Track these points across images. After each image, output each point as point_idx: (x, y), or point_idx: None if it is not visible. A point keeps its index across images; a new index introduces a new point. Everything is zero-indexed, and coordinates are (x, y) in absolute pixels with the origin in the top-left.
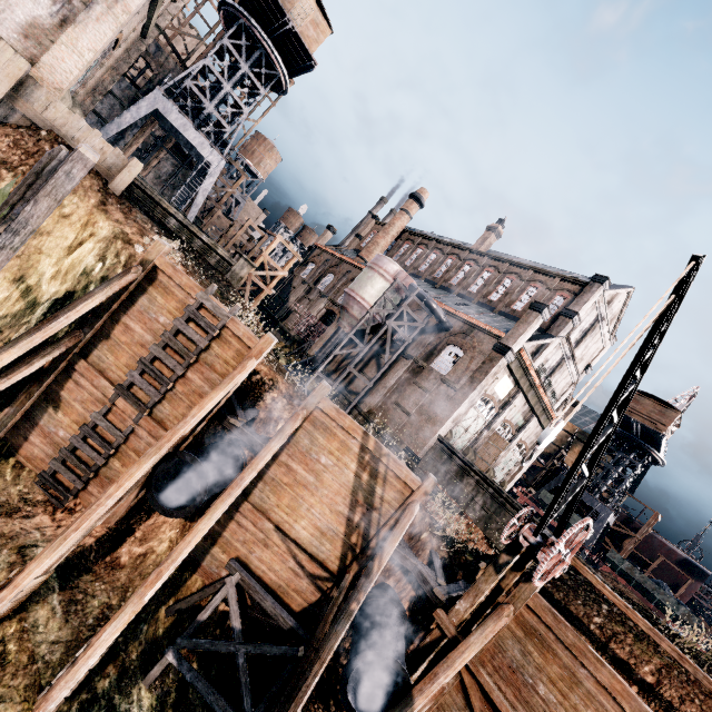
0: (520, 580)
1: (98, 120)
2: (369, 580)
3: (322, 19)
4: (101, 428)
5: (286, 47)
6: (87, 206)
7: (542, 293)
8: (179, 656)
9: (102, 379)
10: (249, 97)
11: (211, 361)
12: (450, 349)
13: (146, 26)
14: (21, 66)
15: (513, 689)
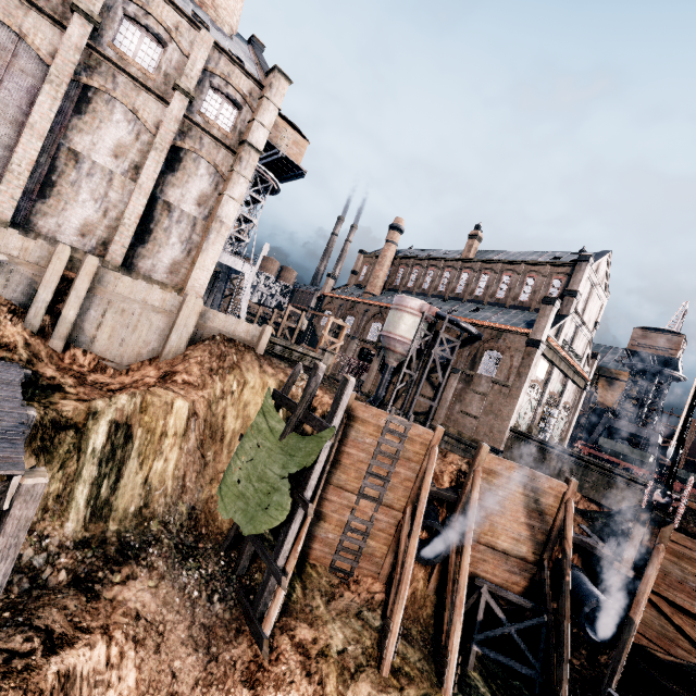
0: None
1: None
2: (568, 559)
3: (299, 137)
4: (354, 524)
5: (275, 165)
6: (257, 374)
7: (540, 281)
8: (480, 646)
9: (345, 492)
10: (248, 206)
11: (408, 455)
12: (488, 354)
13: None
14: (200, 304)
15: (685, 593)
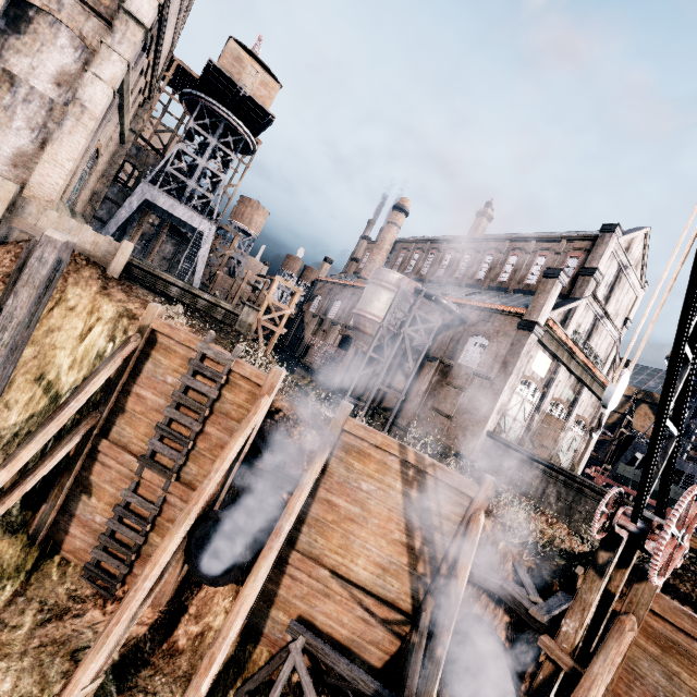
0: (629, 577)
1: (101, 225)
2: (450, 615)
3: (269, 78)
4: (134, 505)
5: (244, 112)
6: (89, 294)
7: (552, 259)
8: None
9: (126, 454)
10: (224, 165)
11: (226, 409)
12: (473, 341)
13: (121, 132)
14: (10, 188)
15: None
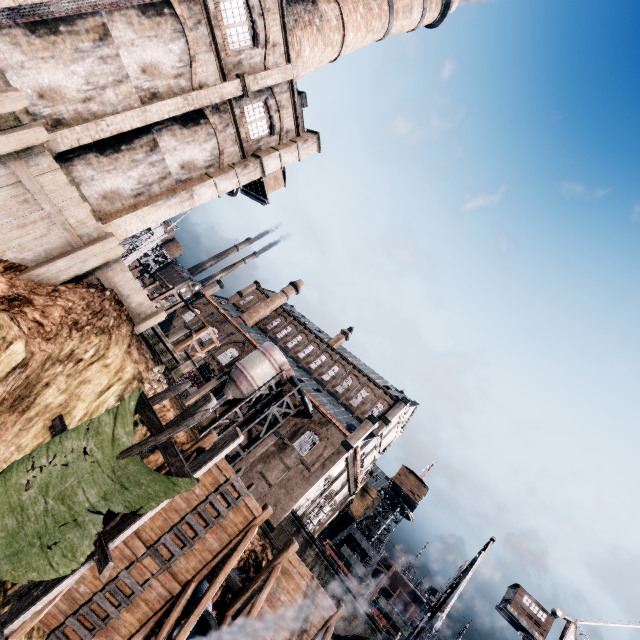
0: None
1: None
2: None
3: (281, 177)
4: (121, 582)
5: None
6: (121, 353)
7: (371, 397)
8: None
9: (137, 540)
10: None
11: (225, 524)
12: (309, 434)
13: None
14: (118, 252)
15: None
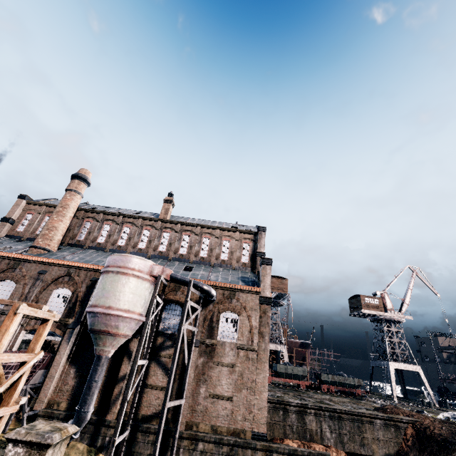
0: None
1: None
2: None
3: None
4: None
5: None
6: None
7: (234, 243)
8: None
9: None
10: None
11: None
12: (224, 316)
13: None
14: None
15: None
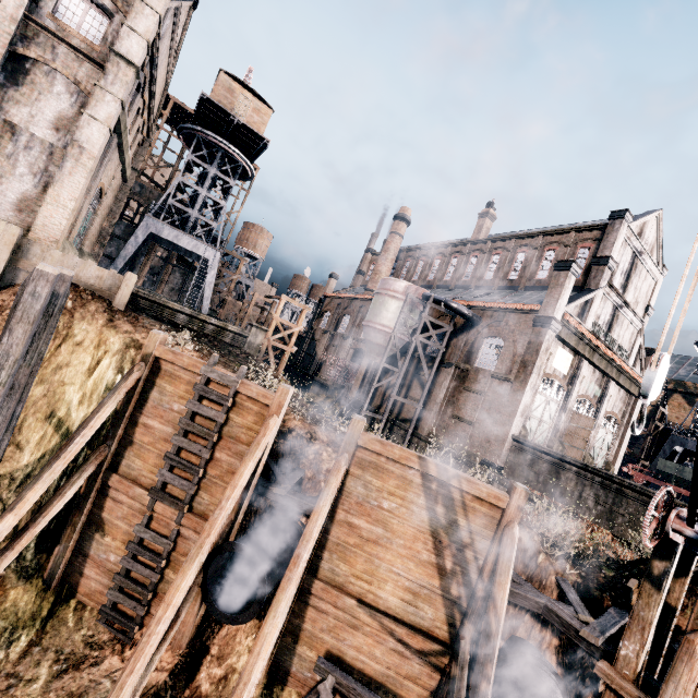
0: (689, 586)
1: (111, 262)
2: (491, 644)
3: (261, 105)
4: (148, 541)
5: (240, 140)
6: (96, 328)
7: (561, 252)
8: None
9: (136, 488)
10: (224, 193)
11: (234, 432)
12: (488, 342)
13: (123, 171)
14: (14, 232)
15: None
